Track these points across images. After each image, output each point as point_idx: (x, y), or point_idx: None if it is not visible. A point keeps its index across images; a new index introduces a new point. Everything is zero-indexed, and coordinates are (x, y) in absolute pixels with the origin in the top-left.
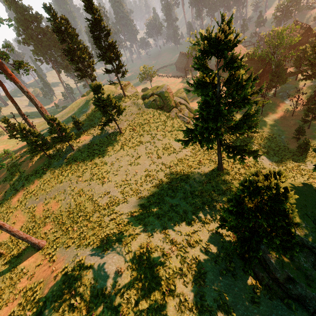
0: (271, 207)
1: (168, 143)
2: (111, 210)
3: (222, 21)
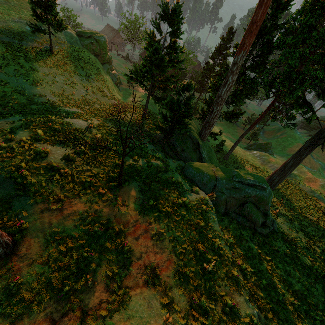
0: (185, 105)
1: (101, 88)
2: (54, 107)
3: (176, 4)
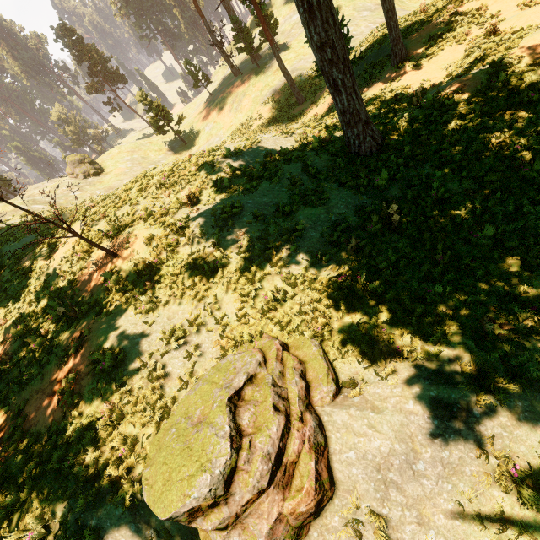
0: None
1: None
2: None
3: None
